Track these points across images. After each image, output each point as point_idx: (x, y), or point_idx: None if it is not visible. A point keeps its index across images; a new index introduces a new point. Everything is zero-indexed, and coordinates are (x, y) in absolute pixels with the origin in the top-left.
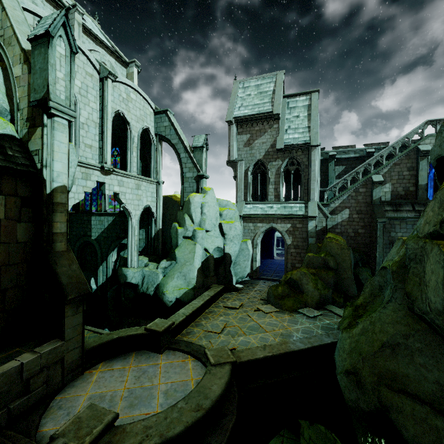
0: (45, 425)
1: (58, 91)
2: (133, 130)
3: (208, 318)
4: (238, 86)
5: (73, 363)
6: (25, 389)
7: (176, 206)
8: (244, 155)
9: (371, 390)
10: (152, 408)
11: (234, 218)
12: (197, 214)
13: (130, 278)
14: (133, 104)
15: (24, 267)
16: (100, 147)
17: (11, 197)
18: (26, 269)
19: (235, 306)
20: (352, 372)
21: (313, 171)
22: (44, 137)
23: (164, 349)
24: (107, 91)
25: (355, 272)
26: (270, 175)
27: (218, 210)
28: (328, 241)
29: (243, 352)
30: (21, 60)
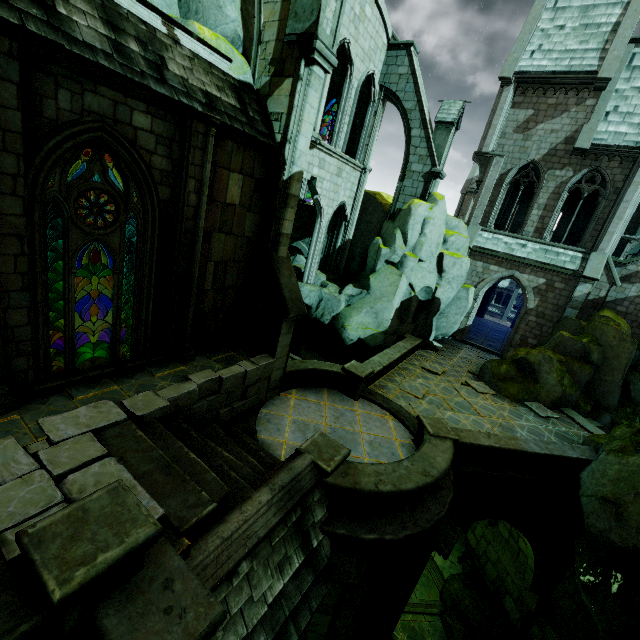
0: (261, 433)
1: (326, 21)
2: (354, 76)
3: (402, 375)
4: (545, 4)
5: (275, 383)
6: (242, 394)
7: (379, 211)
8: (509, 148)
9: (635, 528)
10: (360, 453)
11: (462, 251)
12: (414, 233)
13: (303, 296)
14: (365, 27)
15: (244, 267)
16: None
17: (248, 178)
18: (244, 269)
19: (436, 371)
20: (611, 501)
21: (627, 201)
22: (296, 97)
23: (358, 396)
24: None
25: (626, 377)
26: (541, 193)
27: (443, 233)
28: (603, 322)
29: (462, 431)
30: None
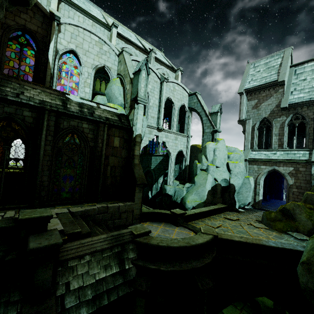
0: None
1: (141, 93)
2: (175, 107)
3: (210, 220)
4: (249, 67)
5: (137, 216)
6: (119, 217)
7: (198, 151)
8: (252, 115)
9: None
10: None
11: (239, 160)
12: (210, 155)
13: (167, 191)
14: (176, 92)
15: (123, 168)
16: (158, 117)
17: (121, 138)
18: (123, 169)
19: (232, 219)
20: (306, 262)
21: None
22: (134, 113)
23: (179, 225)
24: (163, 88)
25: None
26: (274, 129)
27: (226, 153)
28: None
29: (224, 234)
30: (129, 83)
